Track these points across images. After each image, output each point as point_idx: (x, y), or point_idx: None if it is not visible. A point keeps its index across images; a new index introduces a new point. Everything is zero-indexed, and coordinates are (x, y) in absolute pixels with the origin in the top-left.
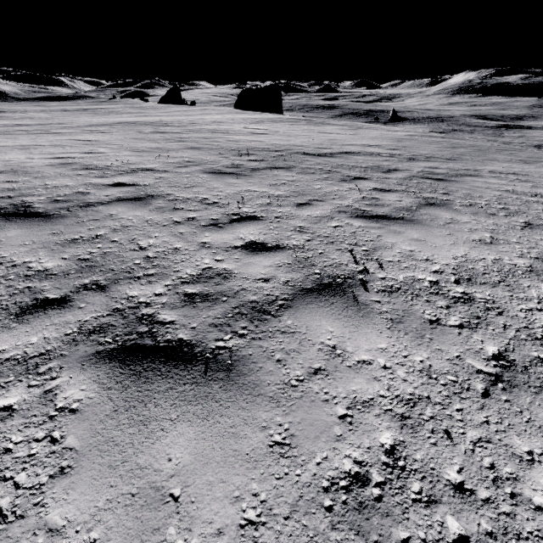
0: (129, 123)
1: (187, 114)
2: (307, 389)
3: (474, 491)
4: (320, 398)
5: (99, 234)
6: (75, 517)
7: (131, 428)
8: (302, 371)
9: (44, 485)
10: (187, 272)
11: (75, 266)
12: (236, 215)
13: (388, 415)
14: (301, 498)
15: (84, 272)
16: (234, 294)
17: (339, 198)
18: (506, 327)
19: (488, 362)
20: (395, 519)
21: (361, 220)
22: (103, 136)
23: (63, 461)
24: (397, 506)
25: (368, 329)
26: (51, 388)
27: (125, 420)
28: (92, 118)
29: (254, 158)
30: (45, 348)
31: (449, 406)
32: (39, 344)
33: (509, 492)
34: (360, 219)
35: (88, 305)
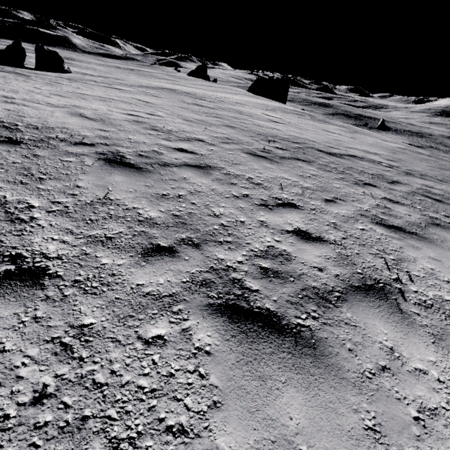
0: (170, 90)
1: (211, 89)
2: (380, 384)
3: None
4: (393, 395)
5: (181, 194)
6: (236, 448)
7: (254, 381)
8: (371, 365)
9: (206, 413)
10: (256, 246)
11: (171, 220)
12: (279, 200)
13: None
14: None
15: (179, 227)
16: (298, 277)
17: (358, 201)
18: None
19: None
20: None
21: (381, 227)
22: (156, 99)
23: (213, 395)
24: None
25: (416, 339)
26: (186, 327)
27: (247, 372)
28: (138, 78)
29: (278, 146)
30: (171, 290)
31: None
32: (166, 285)
33: None
34: (380, 226)
35: (190, 258)
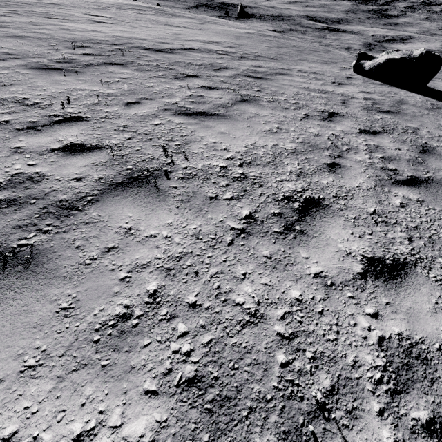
0: None
1: None
2: (98, 265)
3: (202, 305)
4: (108, 269)
5: None
6: None
7: None
8: (97, 251)
9: None
10: None
11: None
12: (58, 117)
13: (158, 270)
14: (76, 340)
15: None
16: (44, 196)
17: (168, 97)
18: (262, 195)
19: (240, 221)
20: (144, 335)
21: (182, 117)
22: None
23: None
24: (147, 326)
25: (161, 210)
26: None
27: None
28: None
29: (89, 51)
30: None
31: (204, 256)
32: None
33: (223, 300)
34: (181, 116)
35: None
